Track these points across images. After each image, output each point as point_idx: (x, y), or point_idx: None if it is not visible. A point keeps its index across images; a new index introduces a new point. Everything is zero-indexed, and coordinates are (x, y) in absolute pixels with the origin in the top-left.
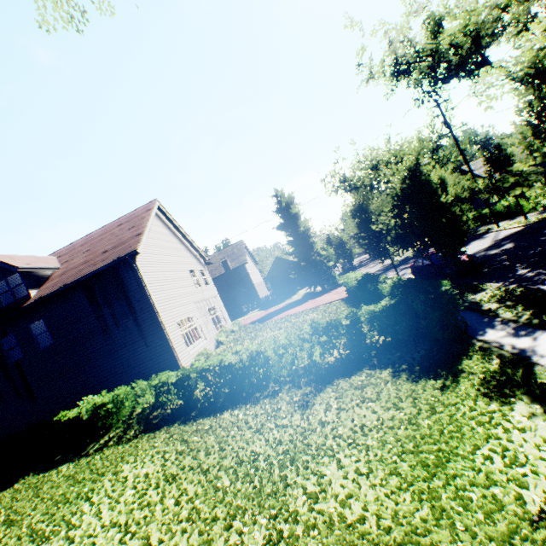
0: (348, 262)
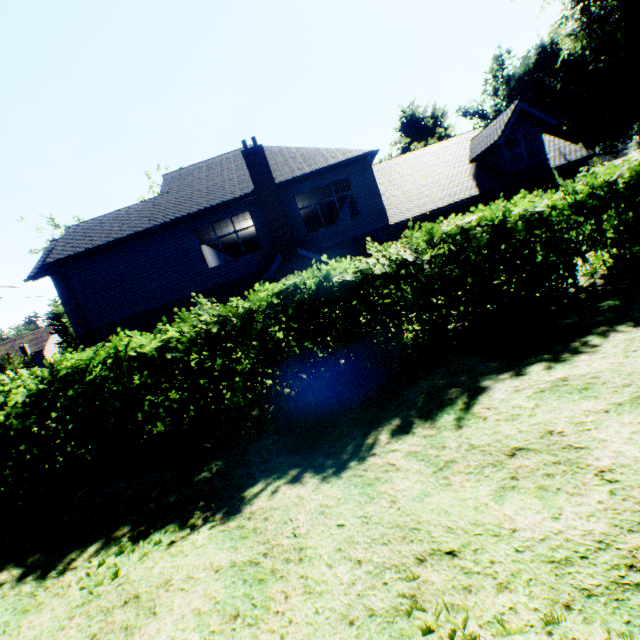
0: None
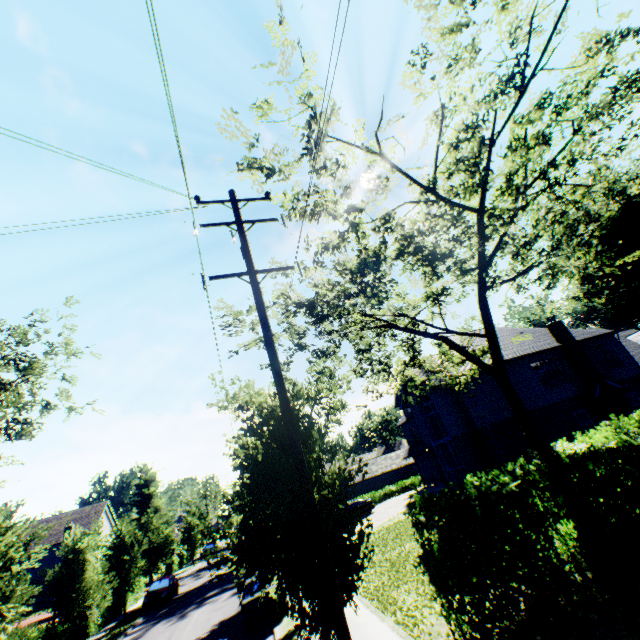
0: (190, 549)
